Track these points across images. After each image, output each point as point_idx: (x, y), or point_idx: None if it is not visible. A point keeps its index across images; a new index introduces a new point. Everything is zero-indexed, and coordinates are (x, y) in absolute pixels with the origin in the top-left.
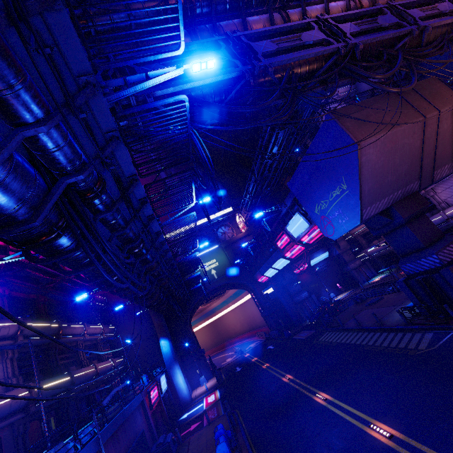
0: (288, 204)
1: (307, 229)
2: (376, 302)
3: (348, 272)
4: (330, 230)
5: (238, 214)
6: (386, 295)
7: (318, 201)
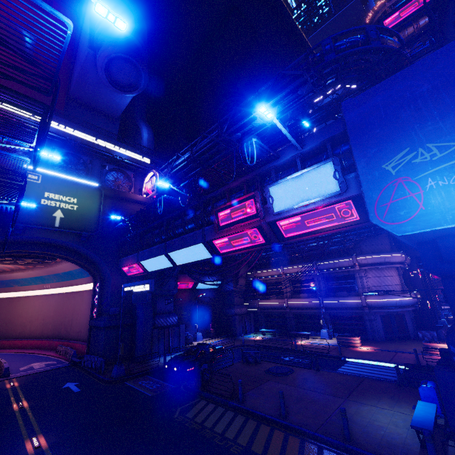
0: (309, 144)
1: (318, 203)
2: (286, 374)
3: (230, 315)
4: (402, 211)
5: (154, 171)
6: (297, 368)
7: (417, 143)
